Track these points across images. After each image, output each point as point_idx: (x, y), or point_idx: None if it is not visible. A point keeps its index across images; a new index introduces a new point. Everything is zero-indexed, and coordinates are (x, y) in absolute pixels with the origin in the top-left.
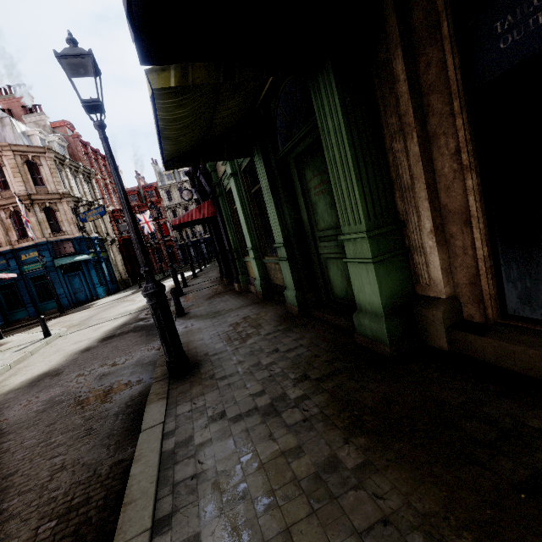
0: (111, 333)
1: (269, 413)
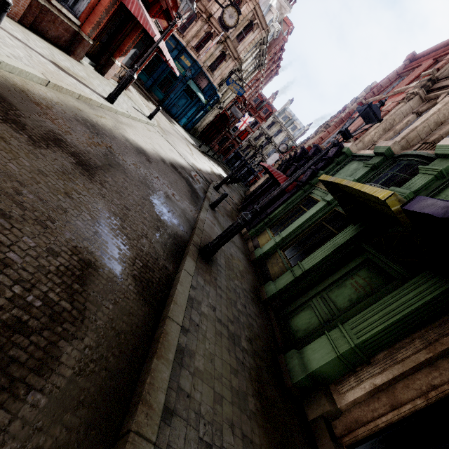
0: (176, 165)
1: (231, 338)
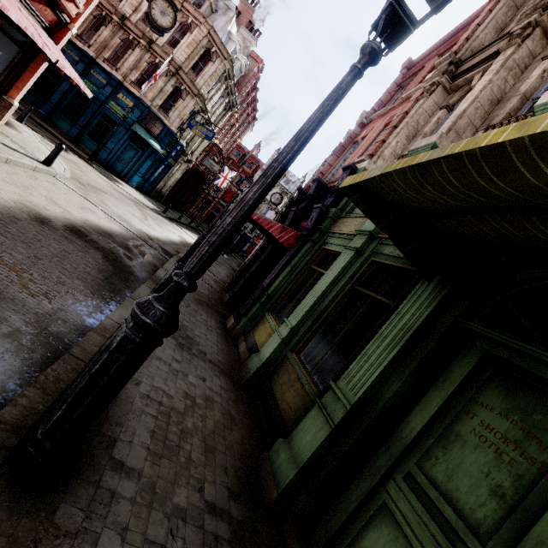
0: (88, 229)
1: None
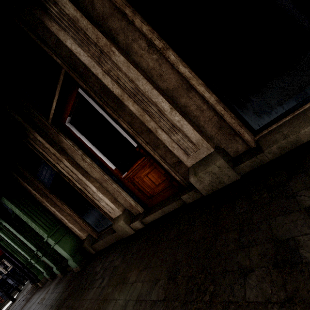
0: None
1: None
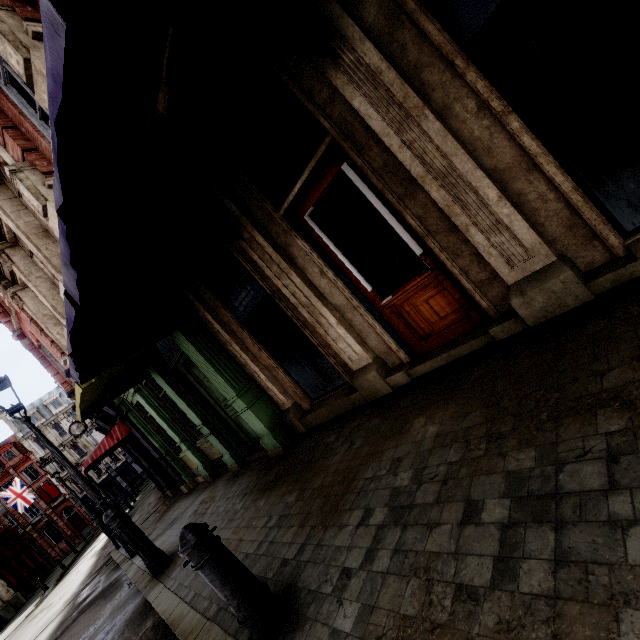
0: None
1: (228, 523)
